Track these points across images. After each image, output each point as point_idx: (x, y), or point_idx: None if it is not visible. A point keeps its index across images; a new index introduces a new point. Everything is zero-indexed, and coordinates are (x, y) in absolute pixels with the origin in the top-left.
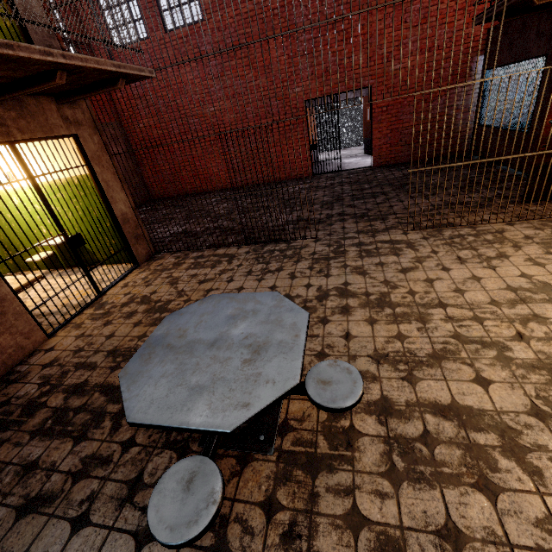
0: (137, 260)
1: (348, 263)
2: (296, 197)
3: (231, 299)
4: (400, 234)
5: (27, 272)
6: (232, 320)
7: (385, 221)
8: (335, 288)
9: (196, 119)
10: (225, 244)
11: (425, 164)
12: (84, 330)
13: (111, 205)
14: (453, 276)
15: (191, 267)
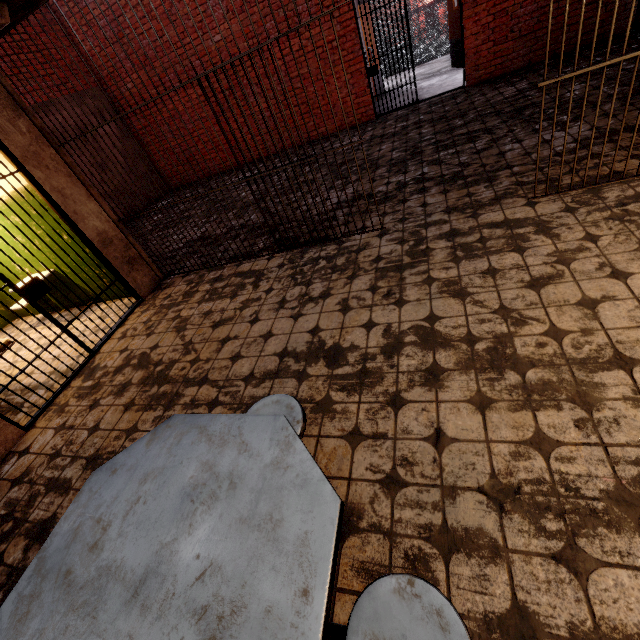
0: (138, 293)
1: (433, 274)
2: (351, 158)
3: (200, 434)
4: (522, 206)
5: (24, 318)
6: (188, 504)
7: (492, 183)
8: (414, 328)
9: (197, 60)
10: (252, 253)
11: (575, 64)
12: (66, 418)
13: (77, 225)
14: (637, 290)
15: (205, 299)
